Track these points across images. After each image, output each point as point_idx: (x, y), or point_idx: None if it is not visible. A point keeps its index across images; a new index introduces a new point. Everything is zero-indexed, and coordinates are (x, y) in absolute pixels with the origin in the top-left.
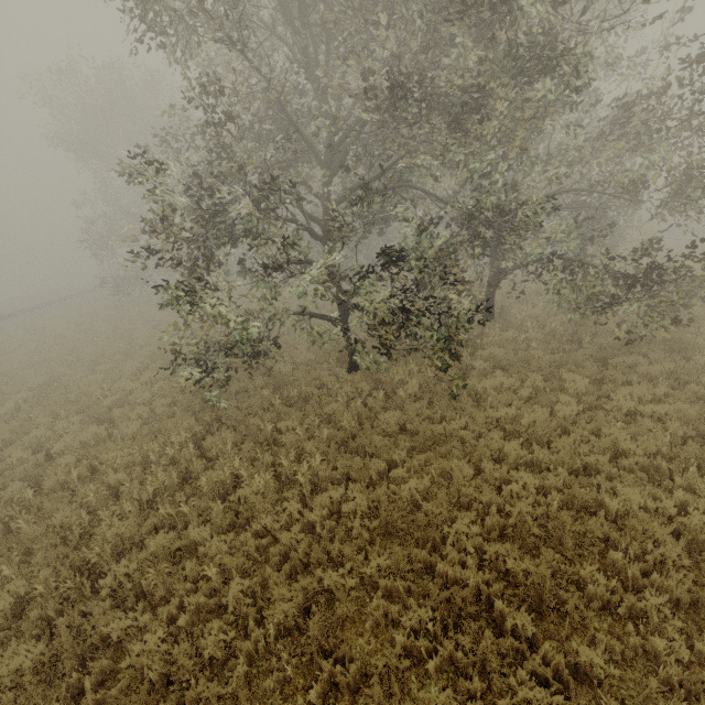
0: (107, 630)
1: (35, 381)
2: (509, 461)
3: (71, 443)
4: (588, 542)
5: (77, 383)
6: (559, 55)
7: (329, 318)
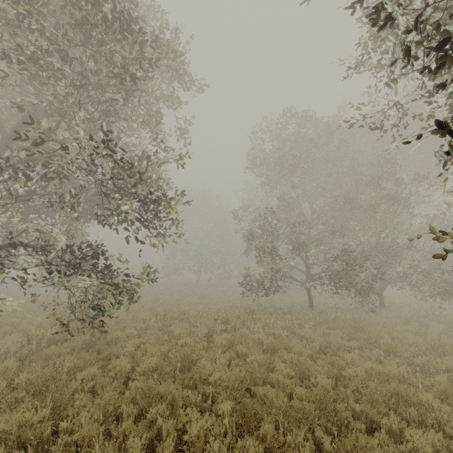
0: (253, 336)
1: (150, 295)
2: (406, 339)
3: (190, 308)
4: (449, 353)
5: (169, 299)
6: (400, 199)
7: (303, 283)
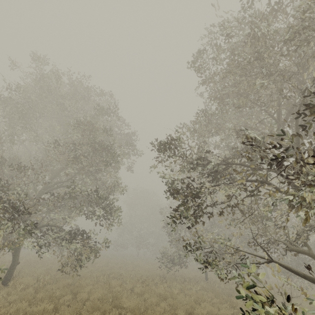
0: (157, 290)
1: (102, 262)
2: None
3: (126, 272)
4: None
5: (115, 266)
6: None
7: None
